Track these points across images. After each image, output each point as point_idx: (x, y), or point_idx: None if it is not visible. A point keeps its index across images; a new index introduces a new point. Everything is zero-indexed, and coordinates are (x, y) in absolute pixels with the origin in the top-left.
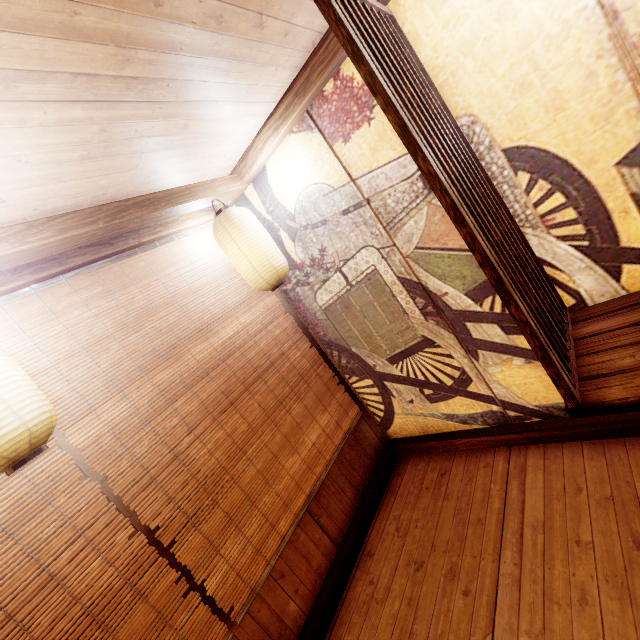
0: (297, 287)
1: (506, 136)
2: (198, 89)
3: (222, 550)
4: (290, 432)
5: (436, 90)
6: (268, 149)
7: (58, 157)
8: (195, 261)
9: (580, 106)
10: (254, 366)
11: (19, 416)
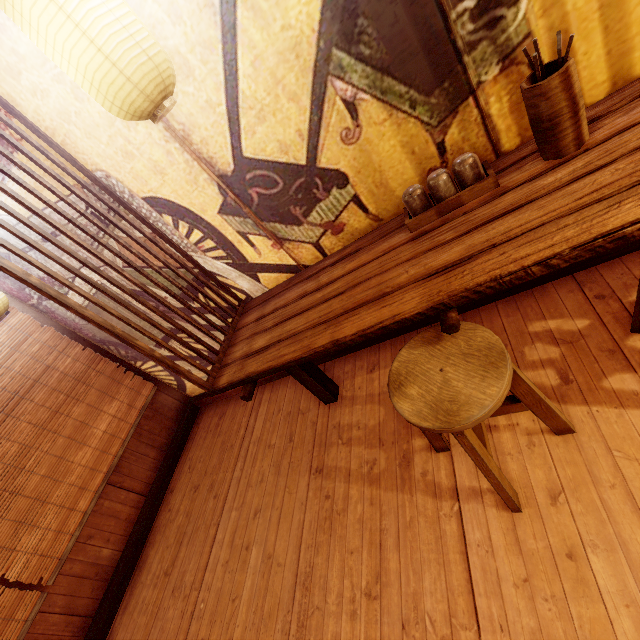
0: (42, 301)
1: (138, 189)
2: None
3: (18, 547)
4: (74, 432)
5: (60, 148)
6: None
7: None
8: None
9: (175, 173)
10: (12, 391)
11: None
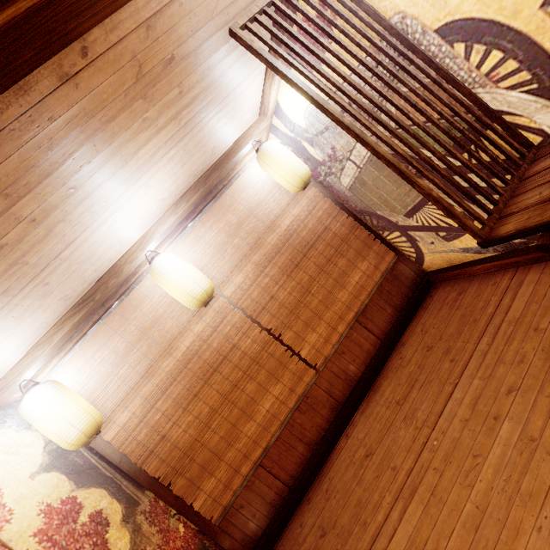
0: (326, 178)
1: (433, 19)
2: (215, 100)
3: (306, 339)
4: (338, 277)
5: (366, 4)
6: (273, 92)
7: (174, 172)
8: (256, 183)
9: None
10: (307, 241)
11: (200, 286)
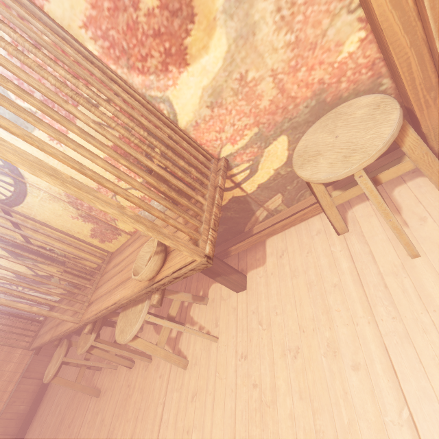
0: None
1: None
2: None
3: None
4: (5, 357)
5: None
6: None
7: None
8: None
9: None
10: None
11: None
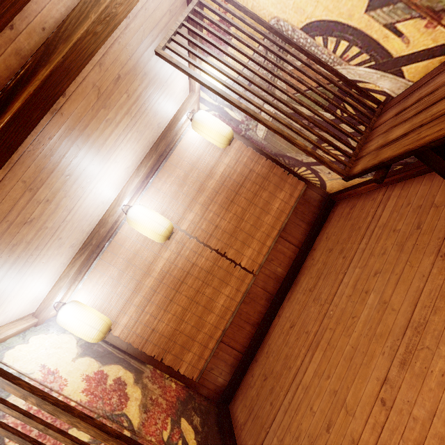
0: (246, 132)
1: (298, 21)
2: (154, 92)
3: (244, 253)
4: (263, 206)
5: (250, 13)
6: None
7: (132, 147)
8: (194, 143)
9: None
10: (237, 182)
11: (163, 226)
